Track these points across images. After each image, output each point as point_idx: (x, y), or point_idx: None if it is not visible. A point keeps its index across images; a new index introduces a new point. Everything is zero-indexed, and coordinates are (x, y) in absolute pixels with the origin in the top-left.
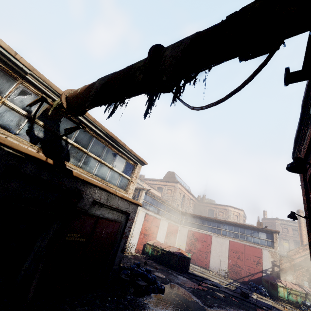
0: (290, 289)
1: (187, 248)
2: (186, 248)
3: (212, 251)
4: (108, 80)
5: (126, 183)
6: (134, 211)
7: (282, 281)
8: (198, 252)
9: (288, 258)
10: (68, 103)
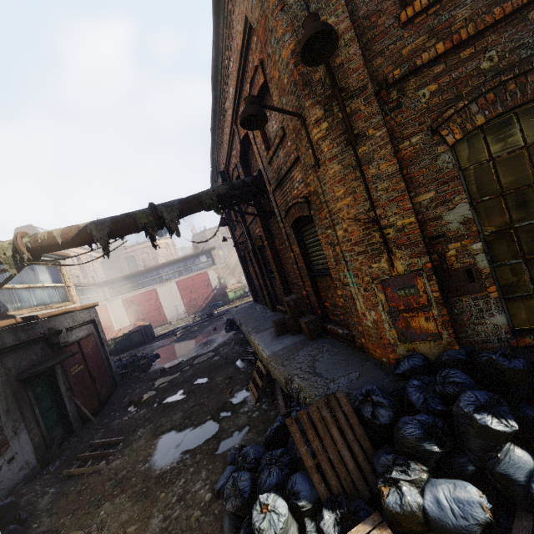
0: (235, 289)
1: (133, 320)
2: (132, 320)
3: (163, 304)
4: (110, 230)
5: (64, 292)
6: (96, 314)
7: (229, 287)
8: (148, 315)
9: (227, 266)
10: (34, 253)
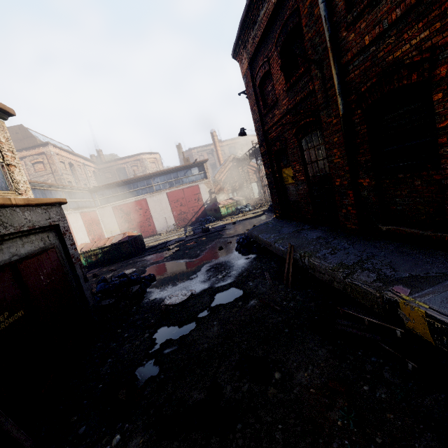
0: (227, 205)
1: (123, 229)
2: (121, 229)
3: (153, 215)
4: None
5: None
6: (61, 217)
7: (221, 203)
8: (138, 225)
9: (218, 181)
10: None
